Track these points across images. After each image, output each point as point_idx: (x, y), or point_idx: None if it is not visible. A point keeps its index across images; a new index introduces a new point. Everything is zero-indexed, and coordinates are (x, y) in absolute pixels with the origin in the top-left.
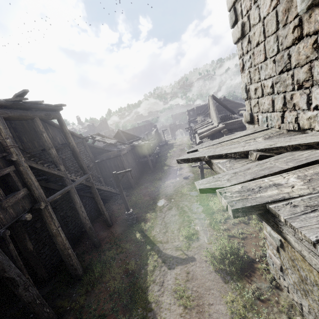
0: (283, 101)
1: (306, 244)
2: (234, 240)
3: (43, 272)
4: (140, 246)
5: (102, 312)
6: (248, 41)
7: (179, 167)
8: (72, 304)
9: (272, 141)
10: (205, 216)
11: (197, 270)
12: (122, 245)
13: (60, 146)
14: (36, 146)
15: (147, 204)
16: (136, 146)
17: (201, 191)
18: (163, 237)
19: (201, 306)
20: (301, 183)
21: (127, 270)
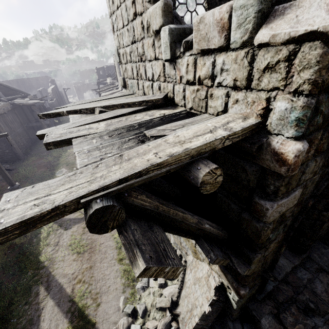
0: (136, 70)
1: None
2: None
3: None
4: None
5: None
6: (112, 0)
7: None
8: None
9: (115, 101)
10: None
11: None
12: None
13: None
14: None
15: (42, 176)
16: (20, 105)
17: (40, 137)
18: None
19: (93, 247)
20: (103, 127)
21: (14, 245)
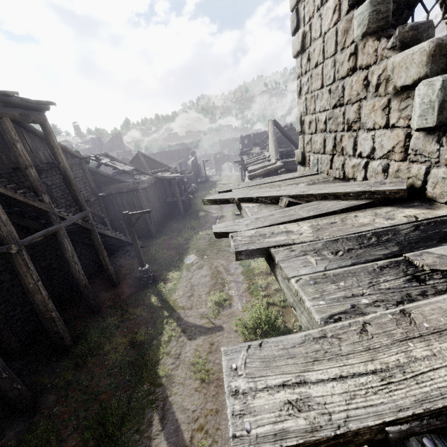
0: (334, 142)
1: (286, 282)
2: (273, 308)
3: (12, 341)
4: (155, 313)
5: (96, 389)
6: (308, 58)
7: (220, 215)
8: (54, 380)
9: (307, 188)
10: (244, 278)
11: (223, 341)
12: (130, 310)
13: (44, 166)
14: (4, 161)
15: (170, 259)
16: (162, 179)
17: (216, 235)
18: (186, 302)
19: (221, 379)
20: (310, 231)
21: (135, 341)
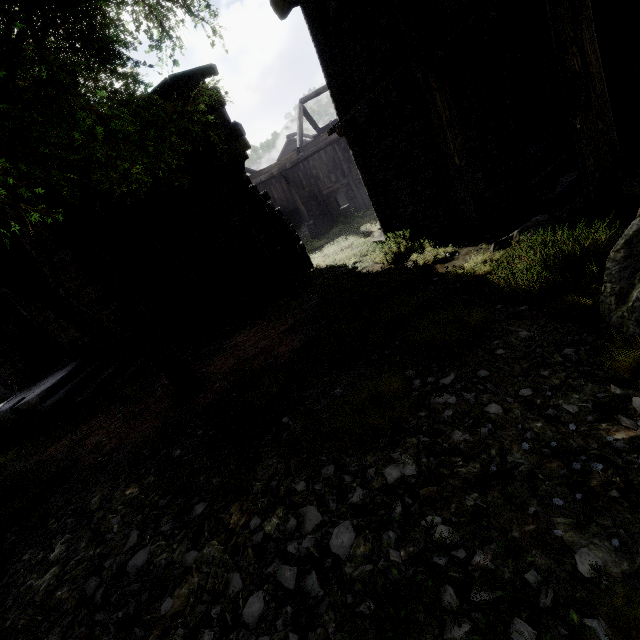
0: None
1: None
2: None
3: None
4: None
5: None
6: None
7: None
8: None
9: None
10: None
11: None
12: None
13: None
14: None
15: None
16: None
17: None
18: None
19: None
20: None
21: None
